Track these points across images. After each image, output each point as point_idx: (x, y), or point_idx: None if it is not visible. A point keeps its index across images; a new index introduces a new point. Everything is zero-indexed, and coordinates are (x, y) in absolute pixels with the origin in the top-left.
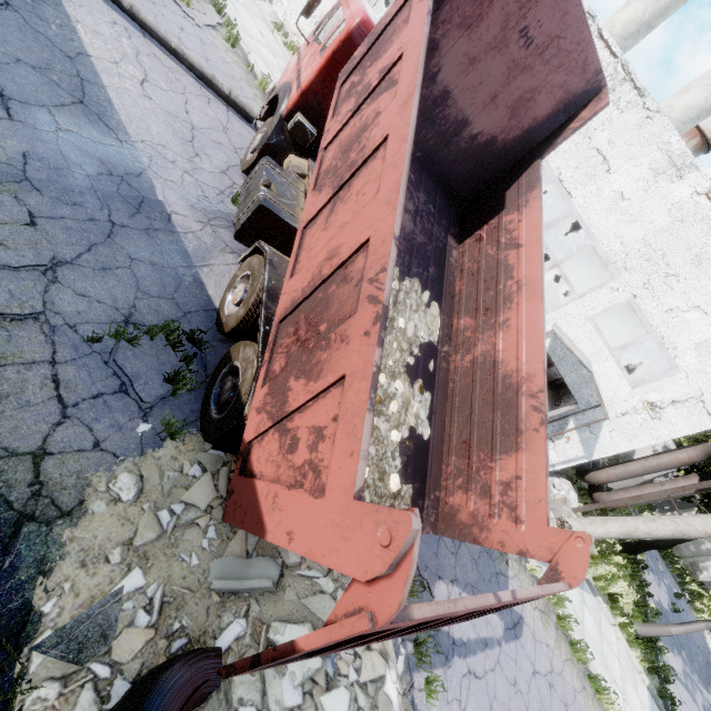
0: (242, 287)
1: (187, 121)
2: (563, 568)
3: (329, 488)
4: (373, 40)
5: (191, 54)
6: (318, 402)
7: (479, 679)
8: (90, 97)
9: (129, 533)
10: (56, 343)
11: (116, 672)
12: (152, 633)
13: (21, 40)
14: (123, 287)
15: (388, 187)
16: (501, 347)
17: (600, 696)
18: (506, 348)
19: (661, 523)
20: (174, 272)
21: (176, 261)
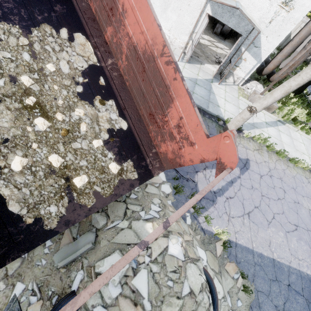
0: None
1: None
2: (224, 160)
3: None
4: None
5: None
6: None
7: (233, 198)
8: None
9: (3, 273)
10: None
11: None
12: (42, 302)
13: None
14: None
15: None
16: (131, 32)
17: (297, 164)
18: (133, 30)
19: (304, 74)
20: None
21: None
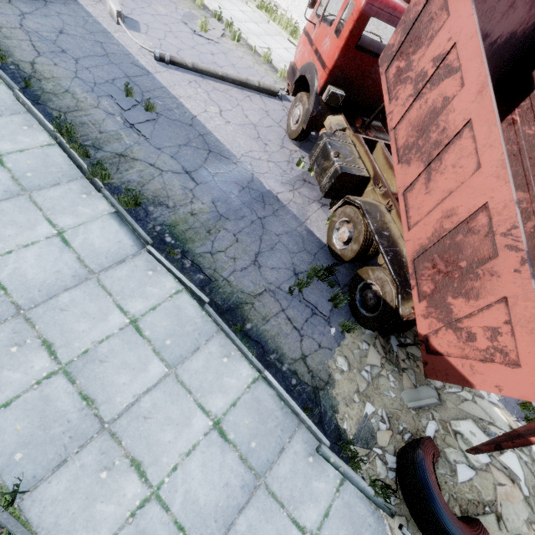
0: (345, 229)
1: (249, 124)
2: None
3: (523, 363)
4: (409, 29)
5: (231, 73)
6: (483, 312)
7: None
8: (210, 144)
9: (355, 386)
10: (278, 300)
11: (383, 451)
12: (391, 432)
13: (173, 132)
14: (283, 254)
15: (490, 164)
16: None
17: None
18: None
19: None
20: (297, 232)
21: (294, 225)
